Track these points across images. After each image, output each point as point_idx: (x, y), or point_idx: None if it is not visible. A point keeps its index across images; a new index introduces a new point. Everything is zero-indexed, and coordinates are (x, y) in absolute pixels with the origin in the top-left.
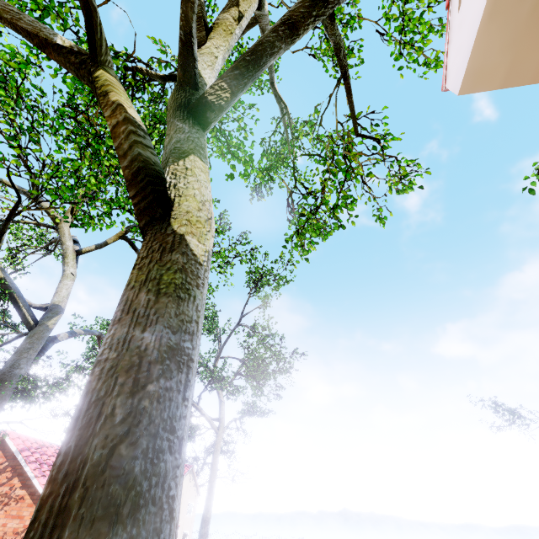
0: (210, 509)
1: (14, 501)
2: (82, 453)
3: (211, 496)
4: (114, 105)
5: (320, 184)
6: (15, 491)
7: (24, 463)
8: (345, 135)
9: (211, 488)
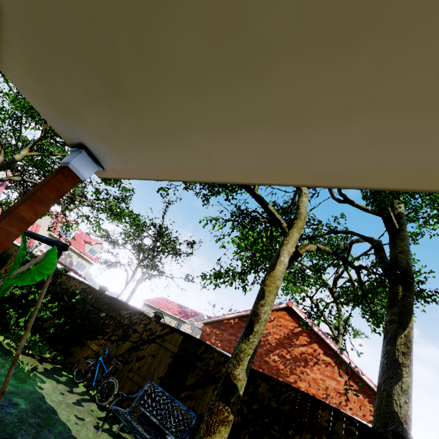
0: None
1: (323, 363)
2: None
3: None
4: None
5: None
6: (319, 355)
7: (323, 335)
8: None
9: None
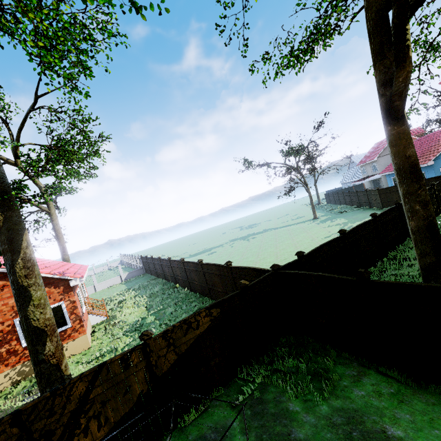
0: (69, 260)
1: None
2: (419, 168)
3: (66, 253)
4: (410, 59)
5: (310, 35)
6: None
7: None
8: (336, 3)
9: (64, 248)
